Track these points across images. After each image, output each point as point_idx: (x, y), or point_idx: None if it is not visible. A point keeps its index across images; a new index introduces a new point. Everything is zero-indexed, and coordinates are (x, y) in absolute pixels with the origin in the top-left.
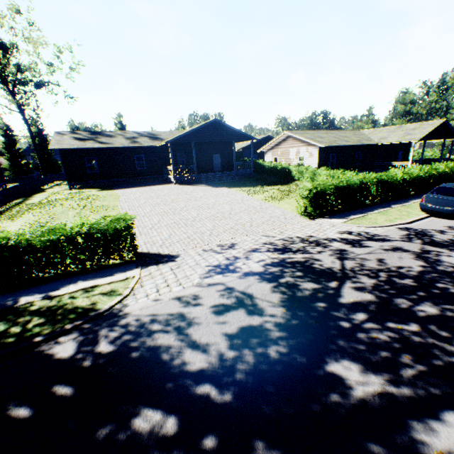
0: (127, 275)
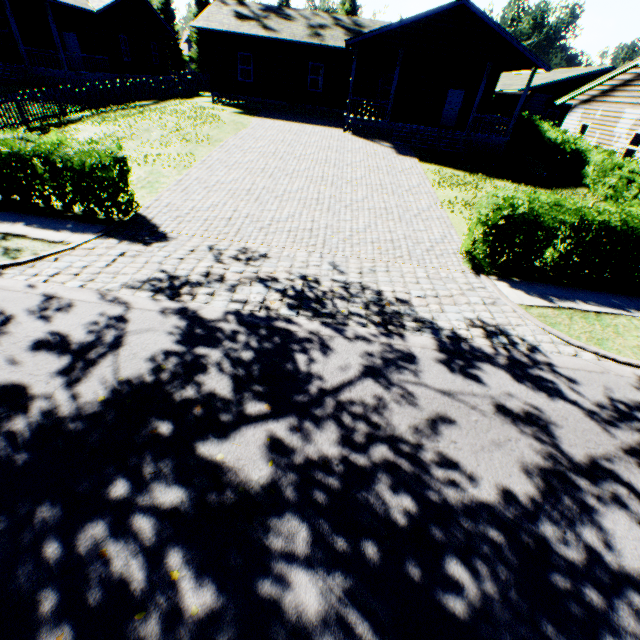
0: (68, 238)
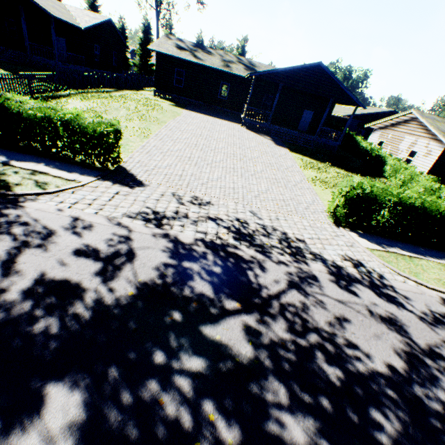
0: (78, 178)
